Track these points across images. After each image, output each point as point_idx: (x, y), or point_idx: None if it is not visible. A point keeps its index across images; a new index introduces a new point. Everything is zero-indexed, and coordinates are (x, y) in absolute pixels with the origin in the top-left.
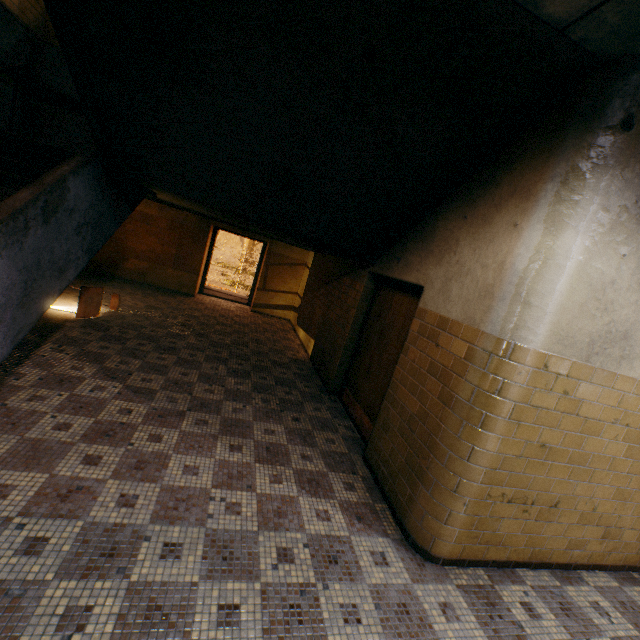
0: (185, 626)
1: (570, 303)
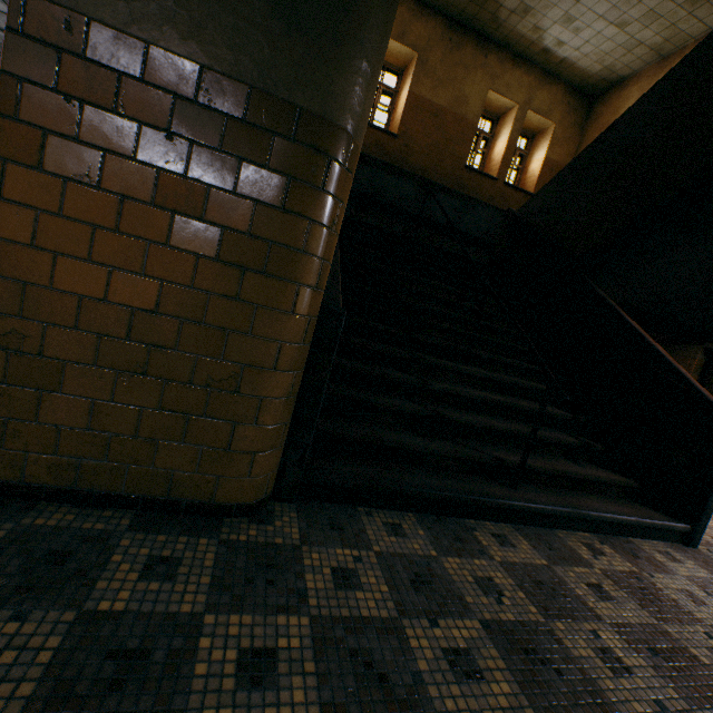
0: None
1: None
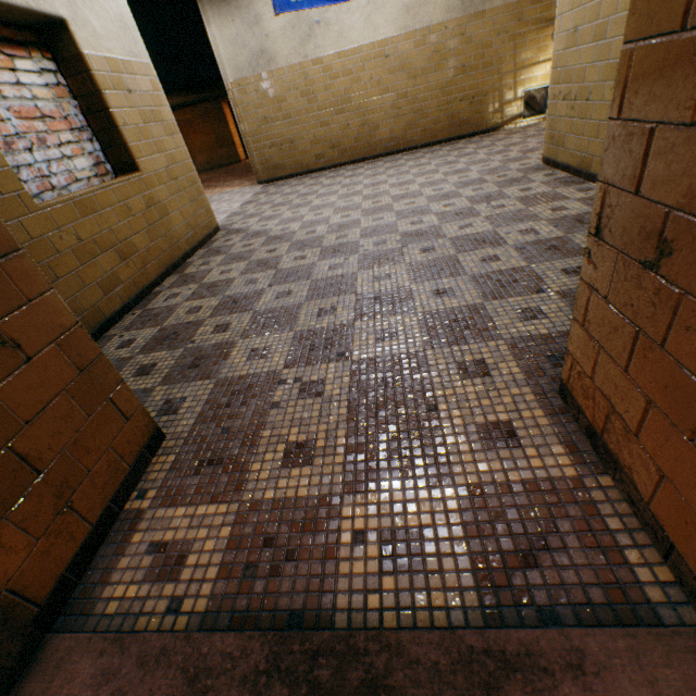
0: None
1: (229, 55)
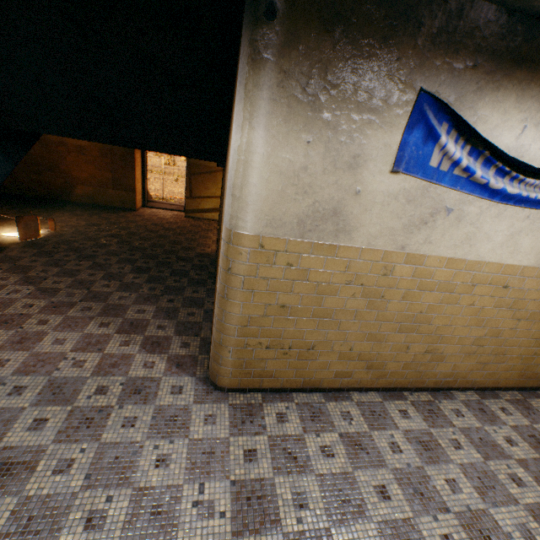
0: (5, 430)
1: (267, 192)
